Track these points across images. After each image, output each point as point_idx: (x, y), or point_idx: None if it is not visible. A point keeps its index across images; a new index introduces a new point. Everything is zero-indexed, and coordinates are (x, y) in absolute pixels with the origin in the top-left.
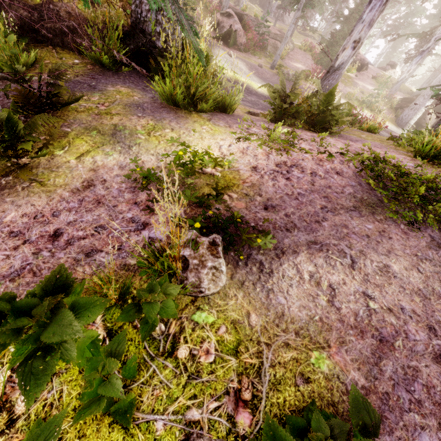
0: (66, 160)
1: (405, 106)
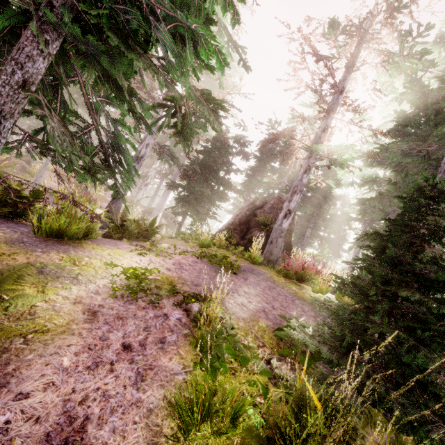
0: (29, 306)
1: (147, 215)
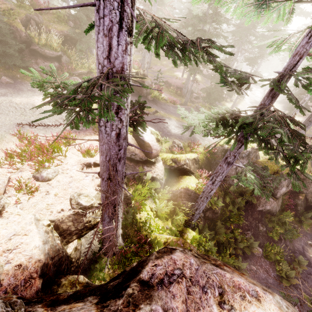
0: None
1: None
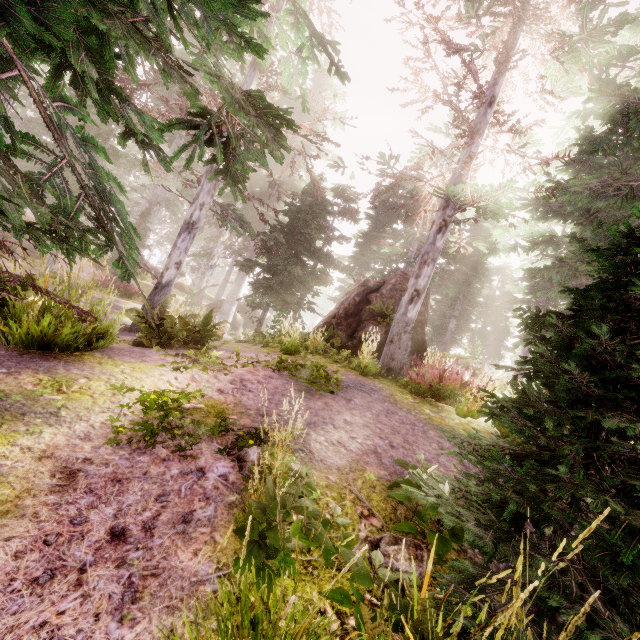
0: None
1: (215, 311)
